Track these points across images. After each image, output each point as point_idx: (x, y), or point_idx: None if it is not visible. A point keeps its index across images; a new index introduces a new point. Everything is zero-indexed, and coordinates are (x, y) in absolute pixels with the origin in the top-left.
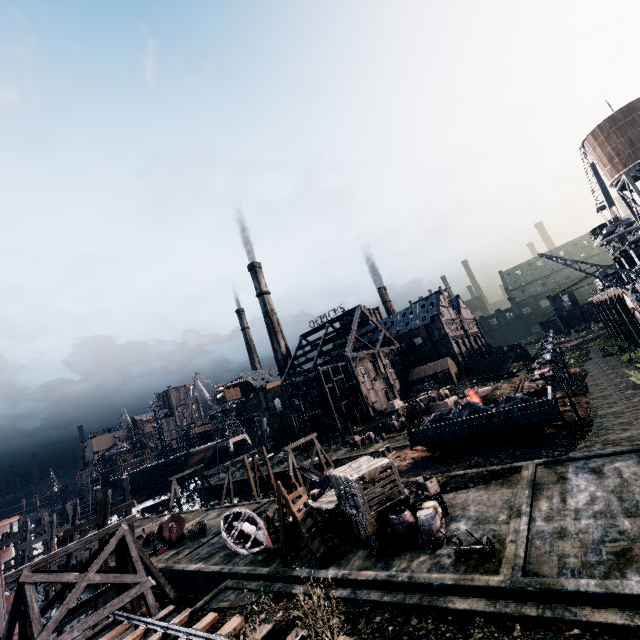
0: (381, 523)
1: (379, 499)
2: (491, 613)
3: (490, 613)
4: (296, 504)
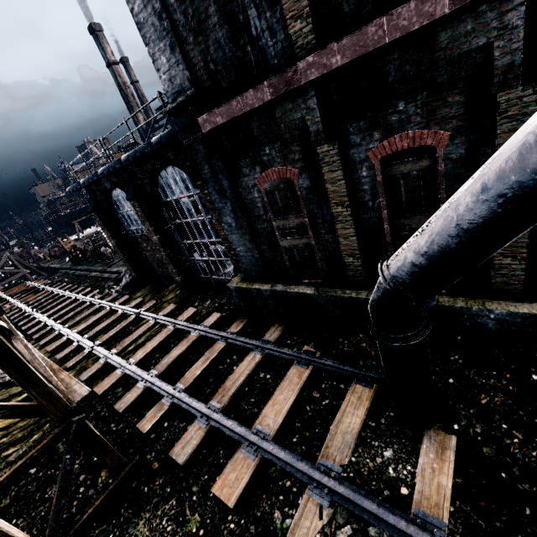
0: (95, 252)
1: (94, 244)
2: (94, 276)
3: (94, 276)
4: (67, 246)
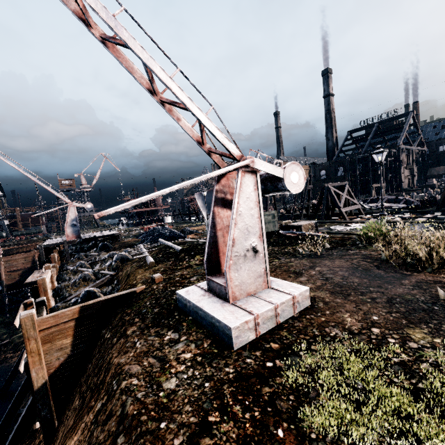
0: None
1: None
2: None
3: None
4: None
